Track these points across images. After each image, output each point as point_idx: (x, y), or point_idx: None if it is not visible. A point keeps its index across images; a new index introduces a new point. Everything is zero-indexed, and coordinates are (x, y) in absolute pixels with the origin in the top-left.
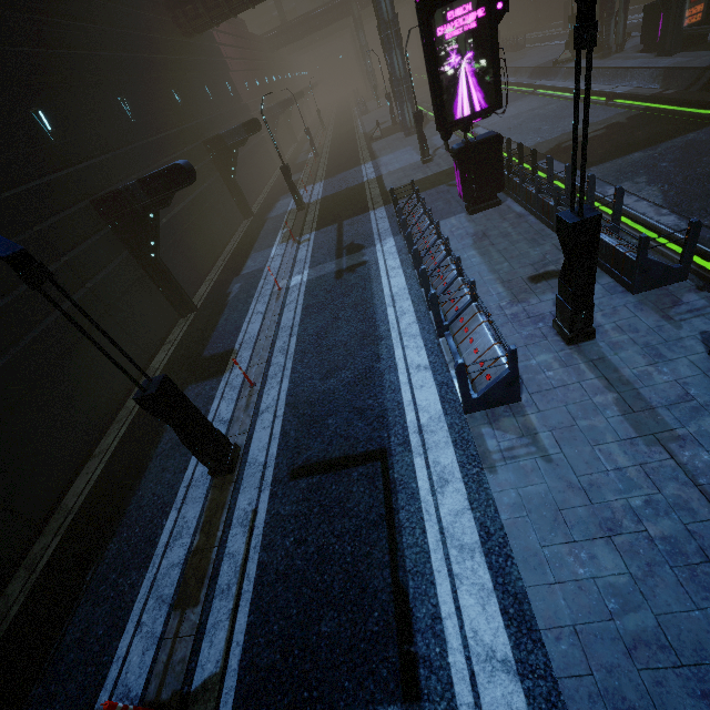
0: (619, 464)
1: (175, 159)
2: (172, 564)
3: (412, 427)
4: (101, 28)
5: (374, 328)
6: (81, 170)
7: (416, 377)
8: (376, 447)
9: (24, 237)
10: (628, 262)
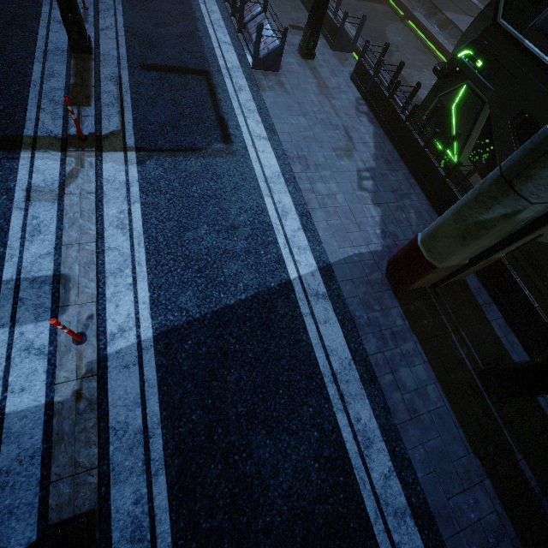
0: (313, 99)
1: None
2: (54, 88)
3: (223, 67)
4: None
5: (191, 12)
6: None
7: (224, 47)
8: (202, 69)
9: None
10: (336, 29)
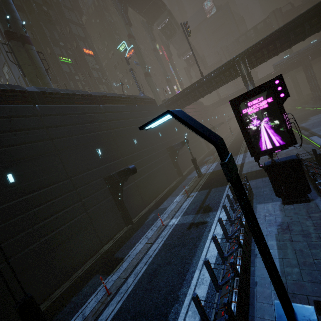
0: None
1: (150, 156)
2: None
3: None
4: (135, 119)
5: (179, 286)
6: (105, 166)
7: None
8: None
9: (70, 193)
10: None
